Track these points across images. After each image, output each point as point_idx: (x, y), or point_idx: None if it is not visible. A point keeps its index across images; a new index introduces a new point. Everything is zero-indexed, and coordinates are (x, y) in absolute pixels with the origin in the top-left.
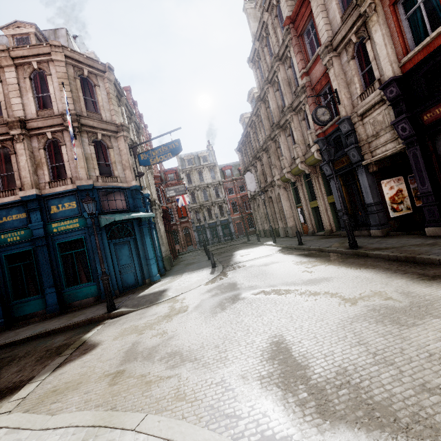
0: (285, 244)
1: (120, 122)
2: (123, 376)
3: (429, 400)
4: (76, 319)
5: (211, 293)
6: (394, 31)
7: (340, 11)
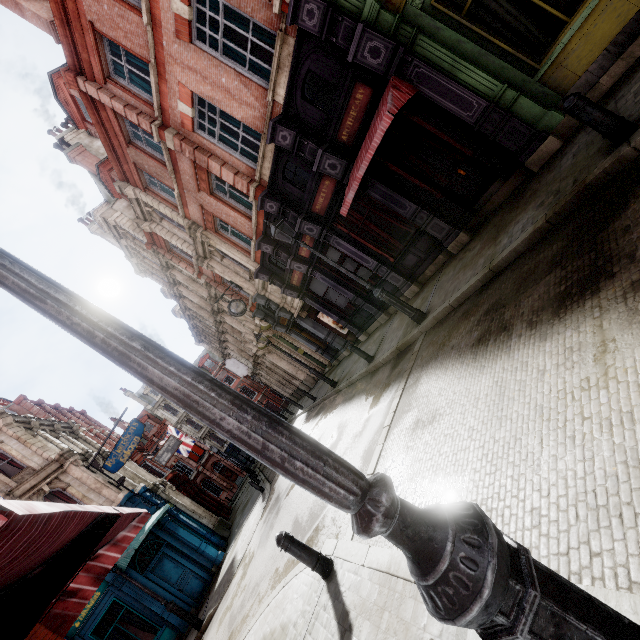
0: (308, 405)
1: (57, 455)
2: (234, 632)
3: None
4: None
5: (265, 522)
6: (231, 245)
7: (185, 233)
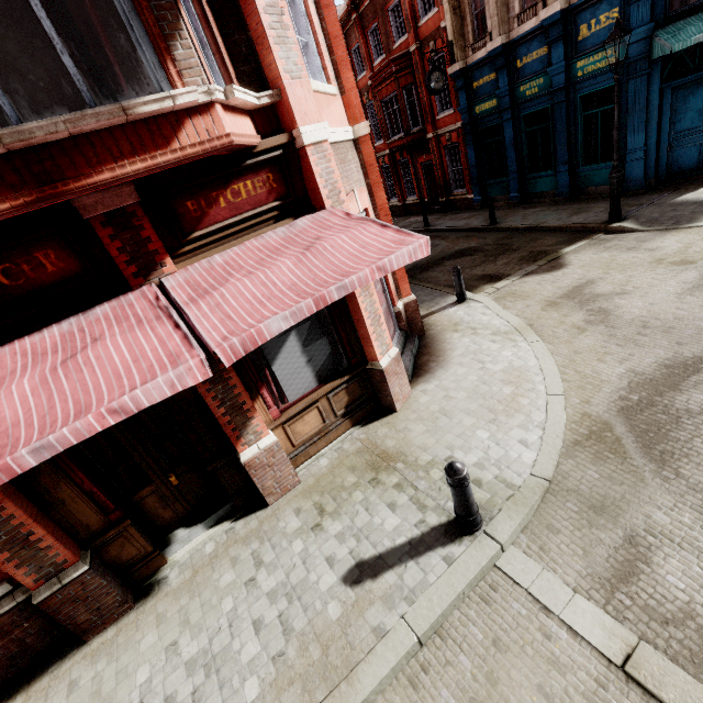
0: None
1: None
2: (553, 308)
3: (700, 461)
4: (574, 219)
5: None
6: None
7: None
